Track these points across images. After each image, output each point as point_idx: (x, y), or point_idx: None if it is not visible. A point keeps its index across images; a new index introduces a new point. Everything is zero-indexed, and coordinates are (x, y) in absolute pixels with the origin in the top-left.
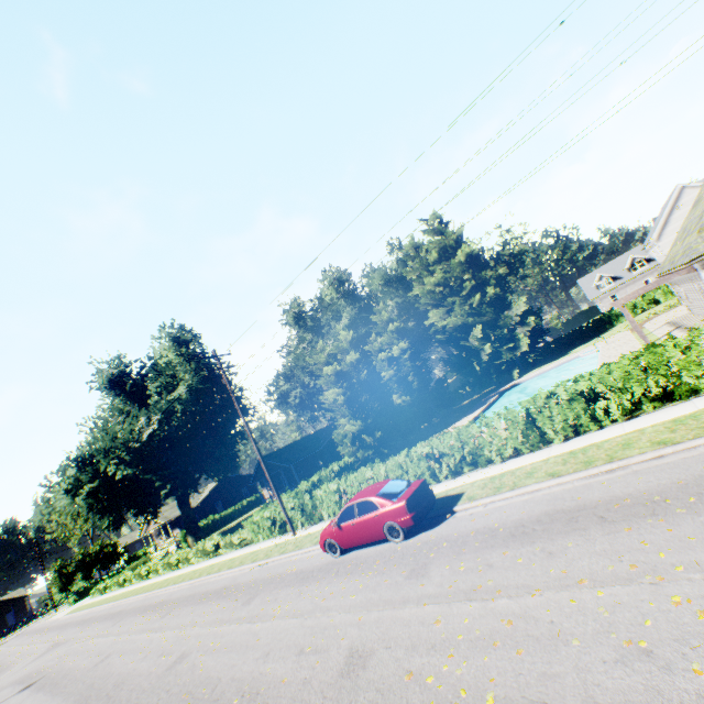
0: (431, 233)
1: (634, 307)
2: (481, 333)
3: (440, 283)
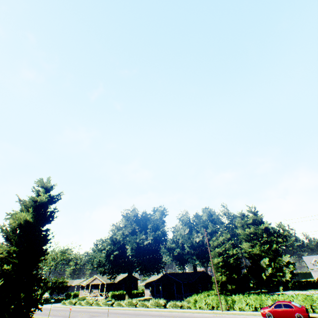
0: (250, 212)
1: None
2: (267, 262)
3: (252, 232)
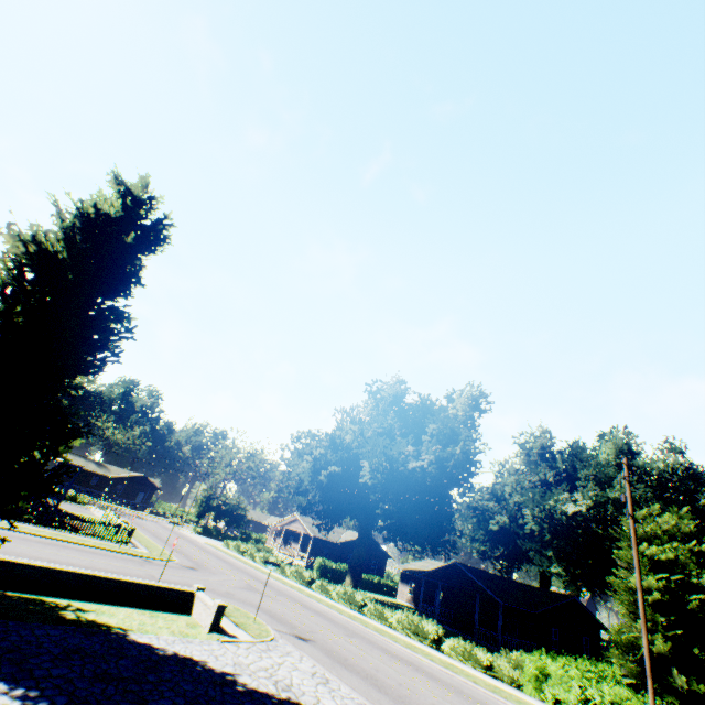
0: None
1: None
2: None
3: None
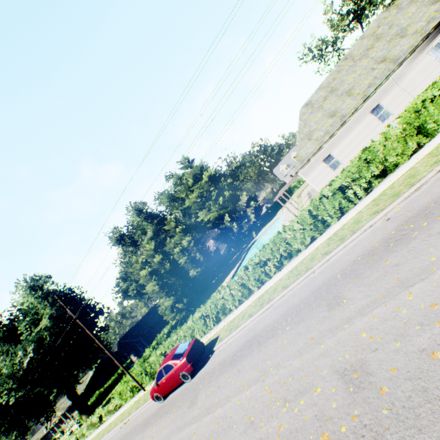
0: (185, 168)
1: (299, 181)
2: (229, 218)
3: (199, 196)
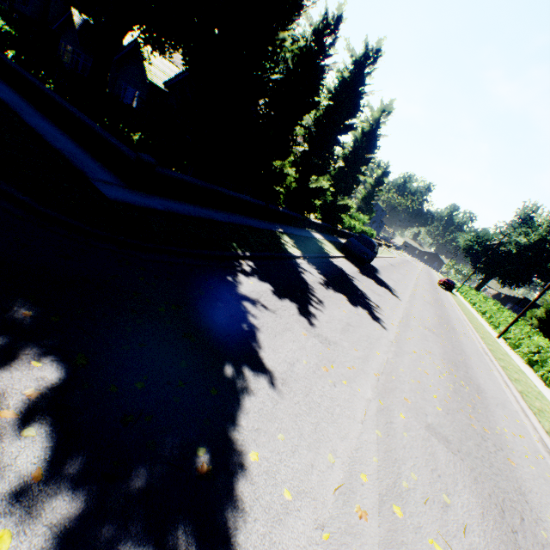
0: None
1: None
2: None
3: None
